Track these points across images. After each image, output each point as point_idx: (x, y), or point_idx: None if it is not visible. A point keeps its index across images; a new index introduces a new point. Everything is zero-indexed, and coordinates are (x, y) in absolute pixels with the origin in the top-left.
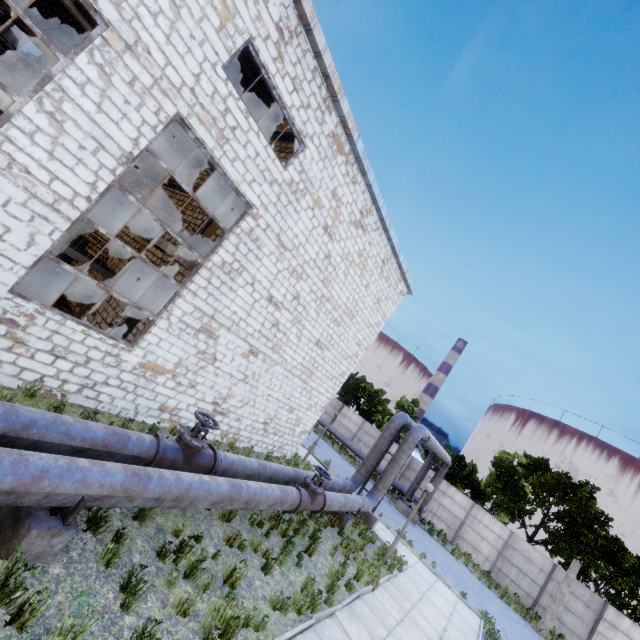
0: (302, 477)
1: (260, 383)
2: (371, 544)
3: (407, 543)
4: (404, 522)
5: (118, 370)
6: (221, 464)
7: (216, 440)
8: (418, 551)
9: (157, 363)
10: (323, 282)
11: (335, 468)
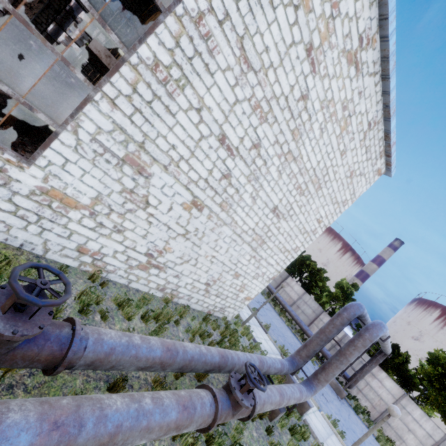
0: (230, 363)
1: (203, 242)
2: (302, 441)
3: (338, 433)
4: (332, 397)
5: (8, 191)
6: (83, 355)
7: (142, 295)
8: (348, 442)
9: (66, 193)
10: (292, 133)
11: (273, 331)
